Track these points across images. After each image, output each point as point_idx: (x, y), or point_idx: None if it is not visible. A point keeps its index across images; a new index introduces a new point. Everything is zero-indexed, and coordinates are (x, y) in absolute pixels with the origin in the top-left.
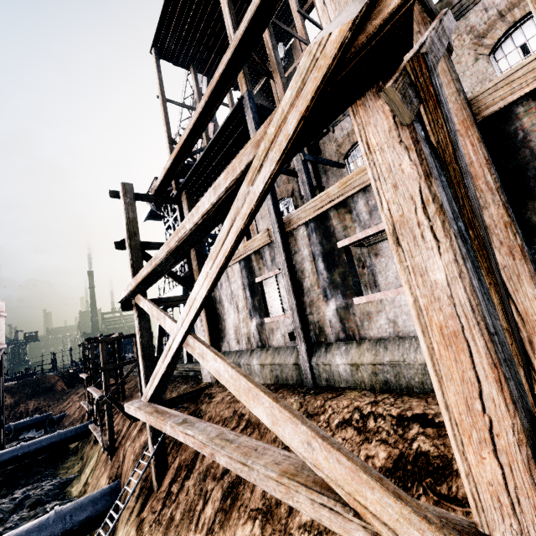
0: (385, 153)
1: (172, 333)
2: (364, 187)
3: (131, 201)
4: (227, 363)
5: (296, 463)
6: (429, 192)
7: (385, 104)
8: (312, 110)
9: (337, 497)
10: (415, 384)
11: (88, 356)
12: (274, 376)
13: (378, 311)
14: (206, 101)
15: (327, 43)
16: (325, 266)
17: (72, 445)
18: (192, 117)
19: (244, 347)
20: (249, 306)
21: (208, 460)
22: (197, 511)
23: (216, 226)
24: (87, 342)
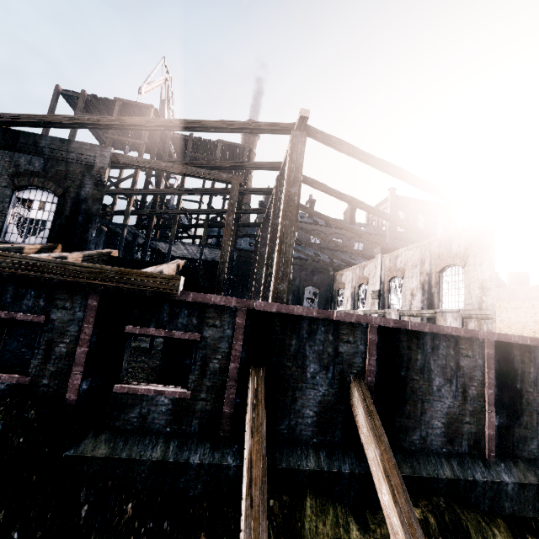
0: None
1: None
2: None
3: None
4: None
5: None
6: None
7: None
8: None
9: None
10: None
11: None
12: None
13: None
14: None
15: None
16: None
17: None
18: None
19: None
20: None
21: None
22: None
23: None
24: None
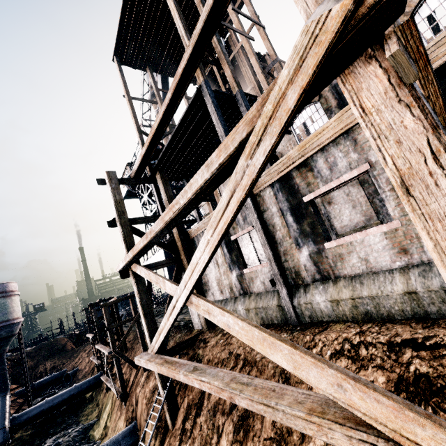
0: (383, 113)
1: (175, 294)
2: (322, 147)
3: (116, 186)
4: (235, 316)
5: (319, 401)
6: (439, 143)
7: (377, 68)
8: (312, 84)
9: (374, 432)
10: (396, 312)
11: (92, 319)
12: (259, 318)
13: (349, 252)
14: (172, 94)
15: (326, 19)
16: (294, 219)
17: (87, 394)
18: (161, 109)
19: (227, 296)
20: (228, 260)
21: (215, 397)
22: (213, 444)
23: (205, 198)
24: (90, 308)
